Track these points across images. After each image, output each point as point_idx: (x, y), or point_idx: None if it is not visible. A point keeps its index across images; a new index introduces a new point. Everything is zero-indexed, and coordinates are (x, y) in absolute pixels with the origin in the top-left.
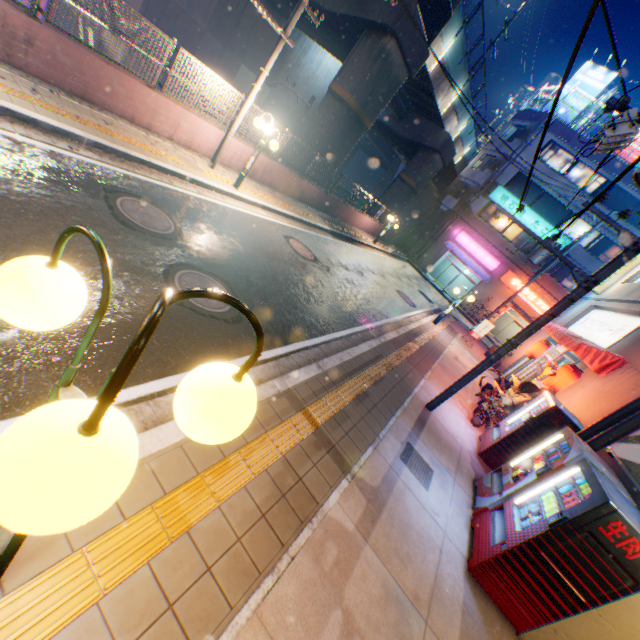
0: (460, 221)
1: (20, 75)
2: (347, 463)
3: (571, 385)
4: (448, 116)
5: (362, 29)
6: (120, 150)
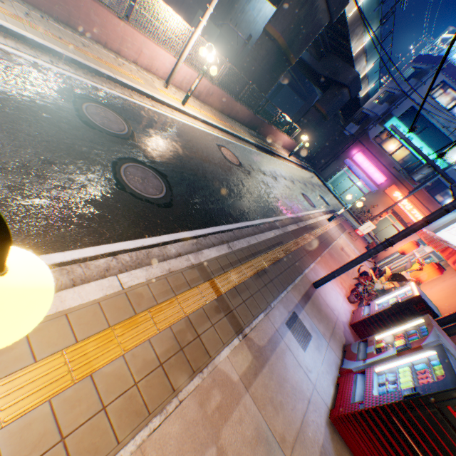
0: (358, 144)
1: (17, 2)
2: (240, 325)
3: (434, 279)
4: (359, 57)
5: None
6: (91, 67)
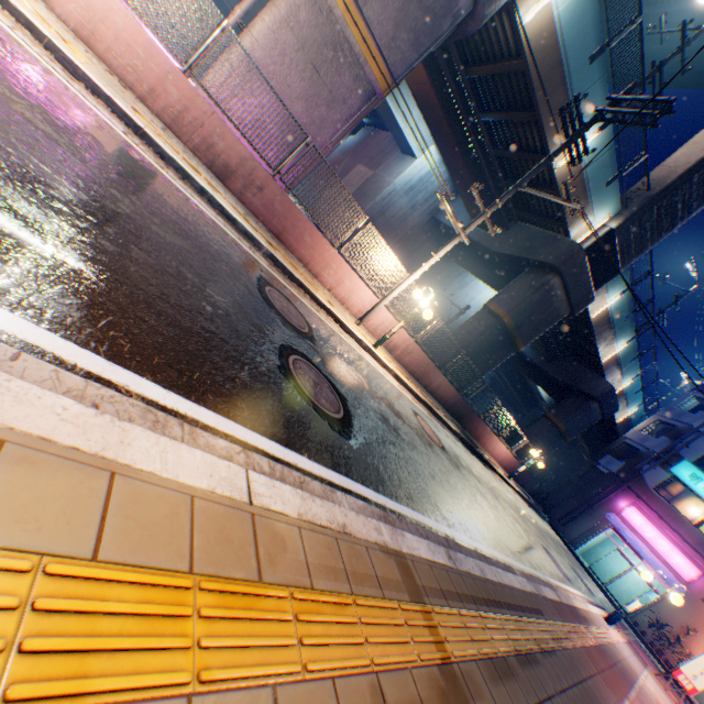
0: (628, 490)
1: (241, 206)
2: None
3: None
4: (609, 365)
5: (525, 266)
6: (288, 267)
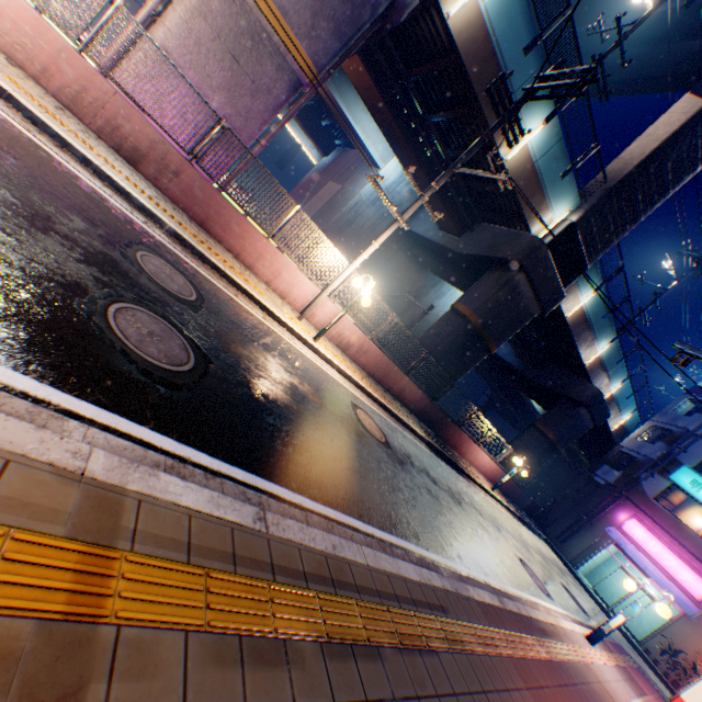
0: (627, 501)
1: (156, 191)
2: None
3: None
4: (594, 368)
5: (490, 265)
6: (198, 248)
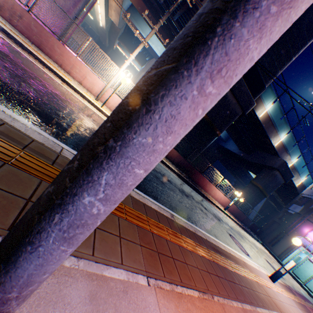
0: (308, 221)
1: (10, 26)
2: None
3: None
4: (280, 149)
5: None
6: (18, 40)
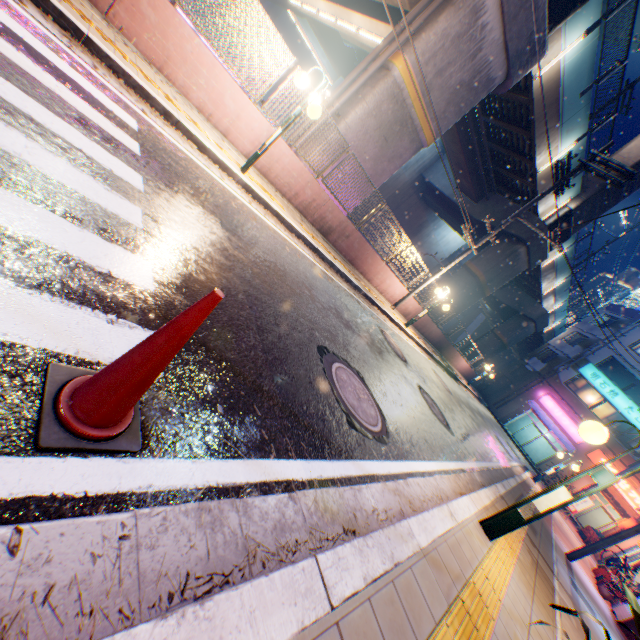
0: (546, 384)
1: (335, 250)
2: (549, 566)
3: None
4: (547, 296)
5: (499, 234)
6: (372, 298)
